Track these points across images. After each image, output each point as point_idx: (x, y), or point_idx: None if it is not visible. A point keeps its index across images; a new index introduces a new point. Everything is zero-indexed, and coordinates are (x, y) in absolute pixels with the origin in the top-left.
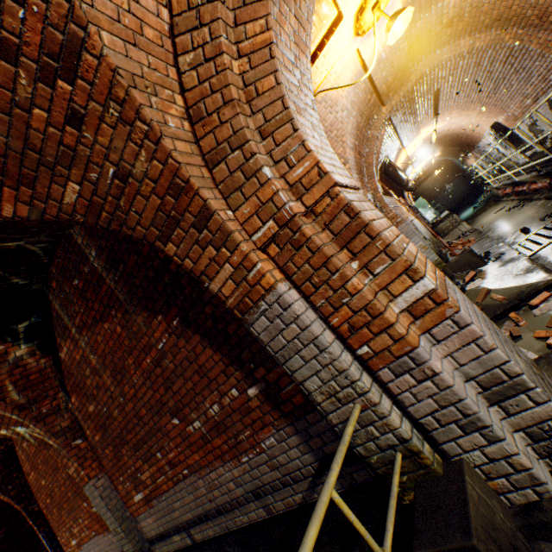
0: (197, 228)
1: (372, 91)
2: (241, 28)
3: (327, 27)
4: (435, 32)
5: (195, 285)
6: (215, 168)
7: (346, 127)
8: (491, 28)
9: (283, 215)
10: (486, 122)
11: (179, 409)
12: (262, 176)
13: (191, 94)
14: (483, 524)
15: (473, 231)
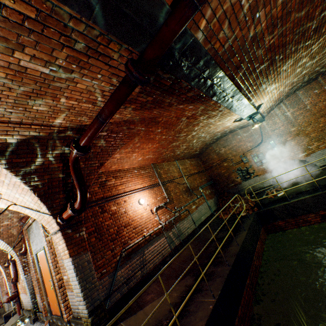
0: None
1: None
2: None
3: None
4: None
5: None
6: None
7: None
8: None
9: None
10: None
11: None
12: None
13: None
14: None
15: None
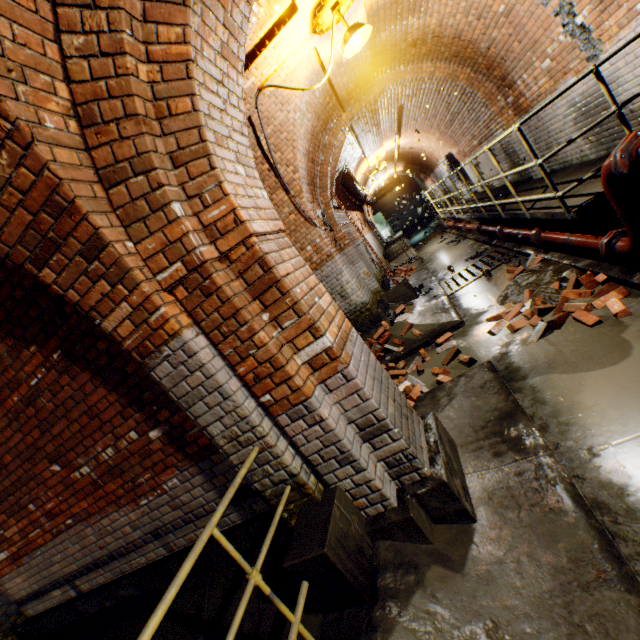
0: (86, 258)
1: (332, 94)
2: (153, 26)
3: (279, 14)
4: (401, 48)
5: (85, 316)
6: (112, 189)
7: (299, 130)
8: (450, 62)
9: (193, 259)
10: (442, 150)
11: (62, 454)
12: (171, 212)
13: (81, 88)
14: (338, 535)
15: (417, 259)
